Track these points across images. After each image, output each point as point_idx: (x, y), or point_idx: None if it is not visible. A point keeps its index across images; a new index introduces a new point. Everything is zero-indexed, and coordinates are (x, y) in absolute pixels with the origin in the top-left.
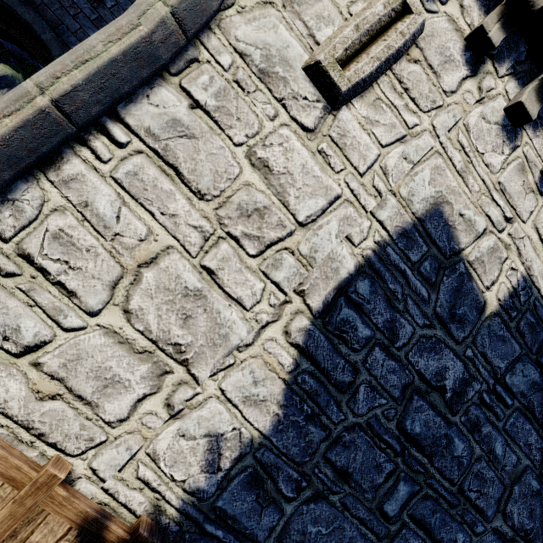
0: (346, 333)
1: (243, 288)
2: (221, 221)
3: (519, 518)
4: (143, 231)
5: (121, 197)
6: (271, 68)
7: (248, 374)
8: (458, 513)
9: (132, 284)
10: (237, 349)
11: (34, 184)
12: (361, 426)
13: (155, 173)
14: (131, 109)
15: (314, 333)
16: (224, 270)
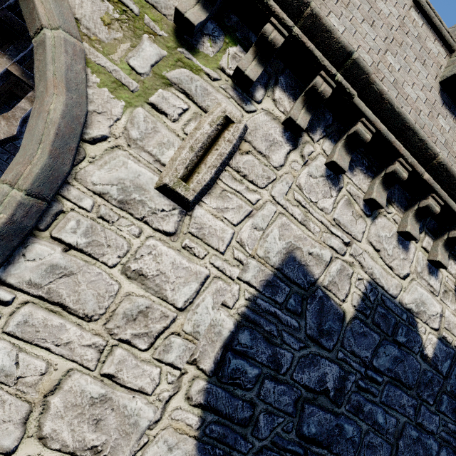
0: (238, 379)
1: (142, 378)
2: (112, 332)
3: None
4: (43, 366)
5: (16, 345)
6: (129, 196)
7: (162, 445)
8: None
9: (42, 413)
10: (149, 427)
11: None
12: (267, 447)
13: (44, 315)
14: (10, 270)
15: (211, 389)
16: (122, 370)
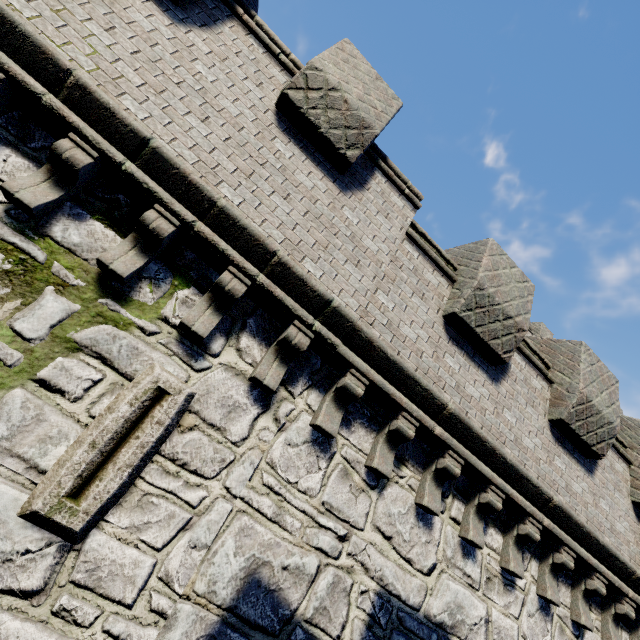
0: None
1: None
2: None
3: None
4: None
5: None
6: None
7: None
8: None
9: None
10: None
11: None
12: None
13: None
14: None
15: None
16: None
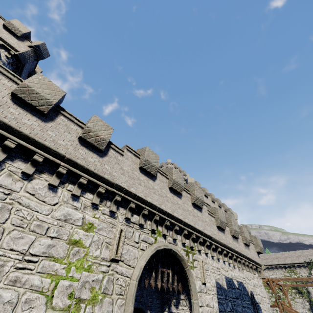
0: None
1: None
2: None
3: None
4: None
5: None
6: (200, 289)
7: None
8: None
9: None
10: None
11: None
12: None
13: None
14: None
15: None
16: None
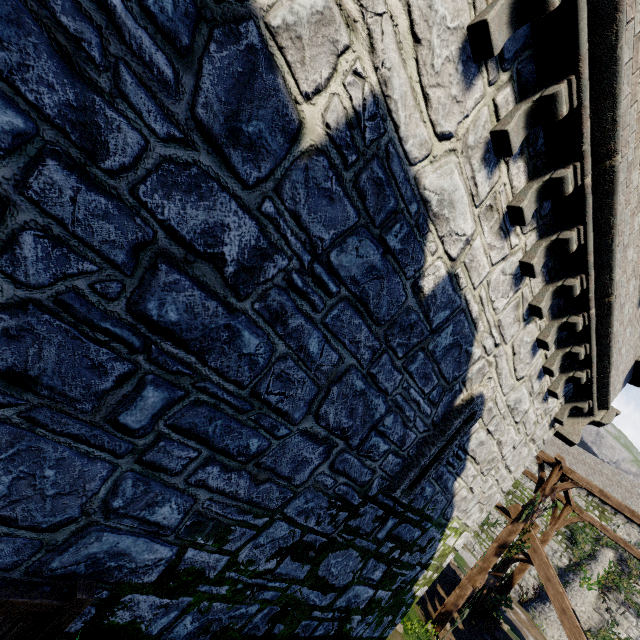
0: None
1: None
2: None
3: (336, 418)
4: None
5: None
6: None
7: None
8: (251, 419)
9: None
10: None
11: None
12: (41, 305)
13: None
14: None
15: None
16: None
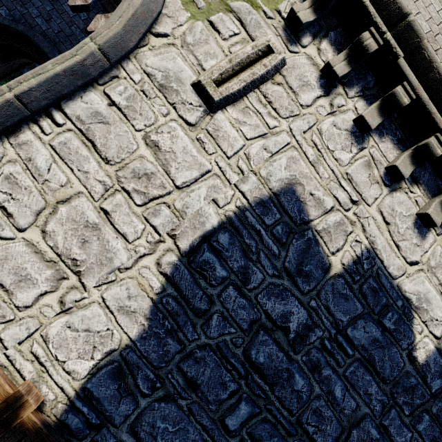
0: (206, 271)
1: (128, 226)
2: (119, 179)
3: None
4: (64, 180)
5: (53, 157)
6: (168, 84)
7: (124, 290)
8: None
9: (51, 214)
10: (119, 270)
11: (0, 144)
12: (211, 347)
13: (78, 144)
14: (69, 103)
15: (180, 267)
16: (116, 212)
